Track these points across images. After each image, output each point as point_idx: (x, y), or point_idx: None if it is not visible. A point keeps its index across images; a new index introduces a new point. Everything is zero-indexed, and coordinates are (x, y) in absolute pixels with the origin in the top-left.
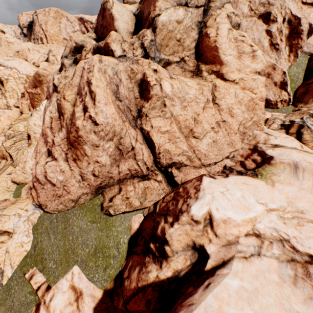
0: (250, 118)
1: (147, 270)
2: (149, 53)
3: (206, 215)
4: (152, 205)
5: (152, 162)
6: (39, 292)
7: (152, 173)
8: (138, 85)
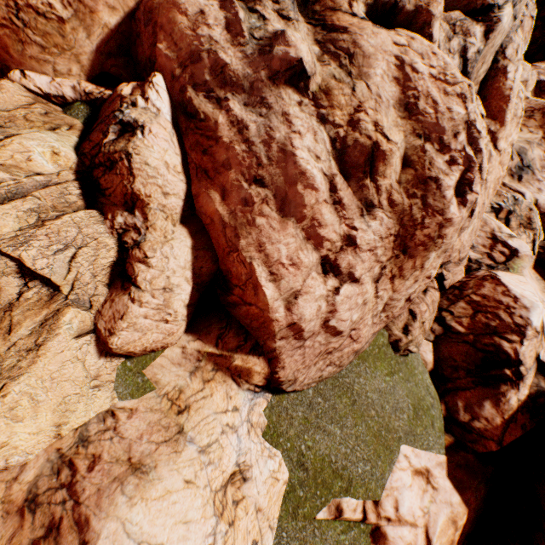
0: (489, 200)
1: (506, 399)
2: (471, 74)
3: (541, 324)
4: (434, 323)
5: None
6: (370, 515)
7: None
8: None
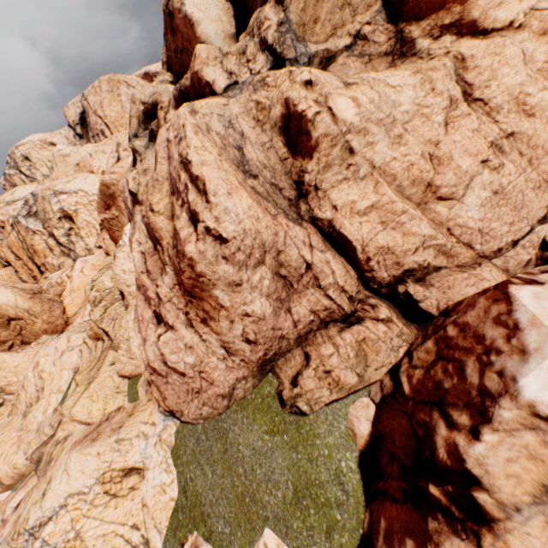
0: None
1: None
2: (283, 52)
3: None
4: (386, 375)
5: (356, 283)
6: None
7: (362, 305)
8: (279, 131)
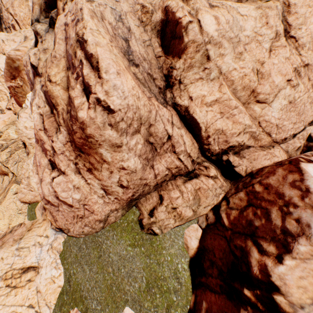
0: None
1: None
2: None
3: None
4: (210, 211)
5: (197, 151)
6: None
7: (199, 166)
8: (157, 33)
